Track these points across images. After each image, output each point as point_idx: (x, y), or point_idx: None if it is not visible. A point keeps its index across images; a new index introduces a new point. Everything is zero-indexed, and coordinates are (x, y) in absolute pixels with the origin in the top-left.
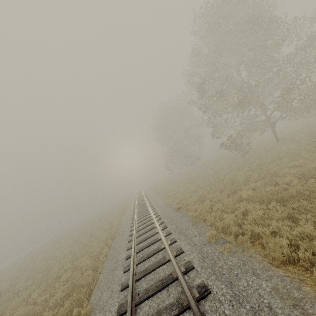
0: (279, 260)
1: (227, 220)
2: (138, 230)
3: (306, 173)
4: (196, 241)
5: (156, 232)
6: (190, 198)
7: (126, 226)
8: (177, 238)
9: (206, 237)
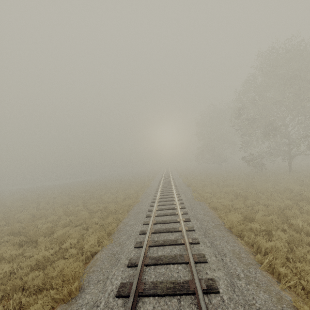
0: (211, 206)
1: (206, 194)
2: (162, 187)
3: (261, 190)
4: (188, 196)
5: (172, 190)
6: (199, 184)
7: (154, 184)
8: (181, 193)
9: (193, 197)
